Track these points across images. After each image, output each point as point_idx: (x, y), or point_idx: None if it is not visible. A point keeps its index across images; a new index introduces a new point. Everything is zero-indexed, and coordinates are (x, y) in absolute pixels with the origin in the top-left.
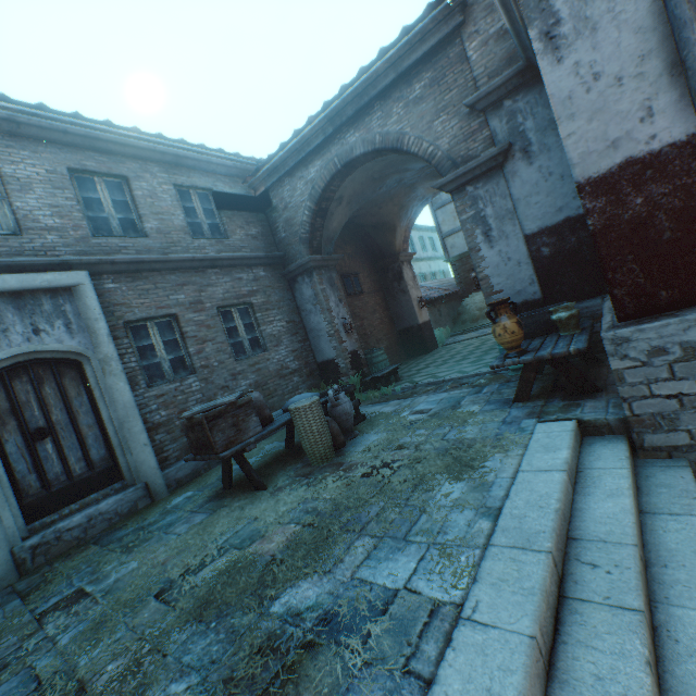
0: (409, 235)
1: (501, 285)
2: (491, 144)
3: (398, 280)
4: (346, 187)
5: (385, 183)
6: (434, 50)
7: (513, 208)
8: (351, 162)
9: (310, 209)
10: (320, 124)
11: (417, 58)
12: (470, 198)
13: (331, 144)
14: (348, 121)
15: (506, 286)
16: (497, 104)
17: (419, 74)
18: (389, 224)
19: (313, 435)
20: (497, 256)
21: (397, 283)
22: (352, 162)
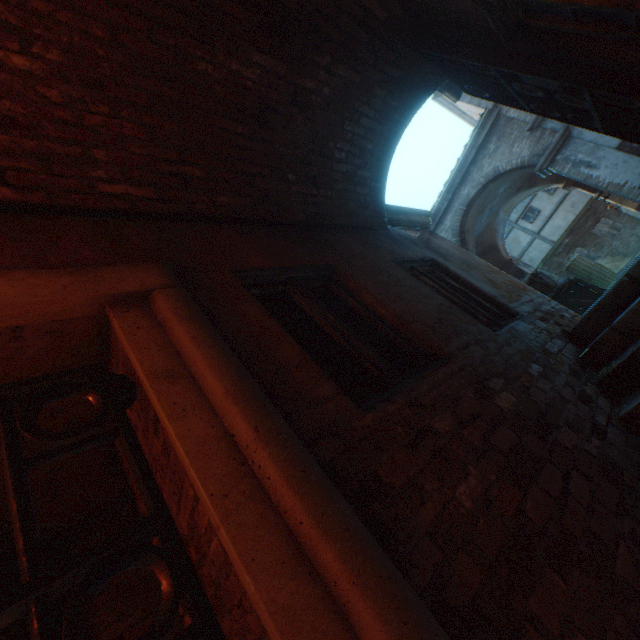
0: (505, 250)
1: (623, 179)
2: (554, 134)
3: (521, 276)
4: (468, 222)
5: (484, 213)
6: (490, 129)
7: (594, 144)
8: (470, 202)
9: (456, 241)
10: (442, 198)
11: (483, 137)
12: (562, 161)
13: (452, 203)
14: (457, 186)
15: (627, 177)
16: (544, 119)
17: (488, 142)
18: (492, 245)
19: (595, 267)
20: (605, 169)
21: (521, 278)
22: (470, 202)
